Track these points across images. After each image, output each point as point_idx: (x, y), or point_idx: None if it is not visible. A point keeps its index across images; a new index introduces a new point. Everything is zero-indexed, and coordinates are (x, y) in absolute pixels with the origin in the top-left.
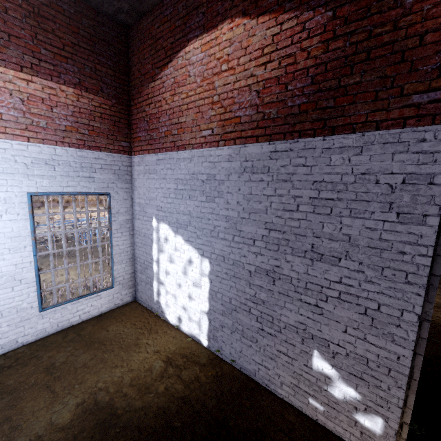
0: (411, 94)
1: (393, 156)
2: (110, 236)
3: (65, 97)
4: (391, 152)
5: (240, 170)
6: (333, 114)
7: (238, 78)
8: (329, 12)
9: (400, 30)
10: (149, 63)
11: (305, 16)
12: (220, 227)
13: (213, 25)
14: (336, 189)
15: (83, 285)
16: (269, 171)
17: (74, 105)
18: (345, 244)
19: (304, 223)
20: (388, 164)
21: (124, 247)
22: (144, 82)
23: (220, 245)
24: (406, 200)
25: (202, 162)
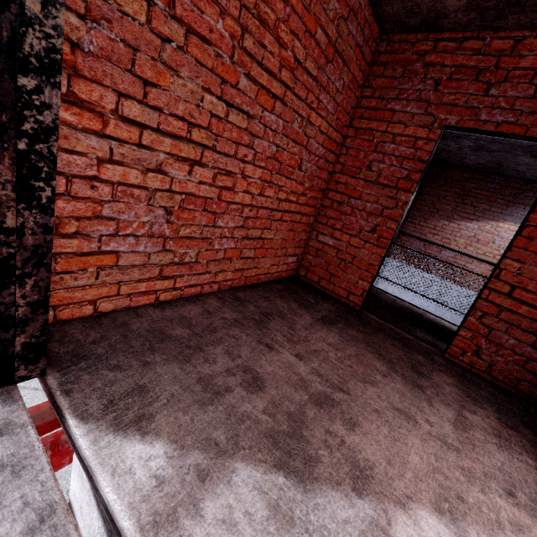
0: None
1: None
2: None
3: None
4: None
5: None
6: None
7: None
8: None
9: None
10: (448, 205)
11: None
12: None
13: None
14: None
15: None
16: None
17: None
18: None
19: None
20: None
21: None
22: (435, 214)
23: None
24: None
25: None
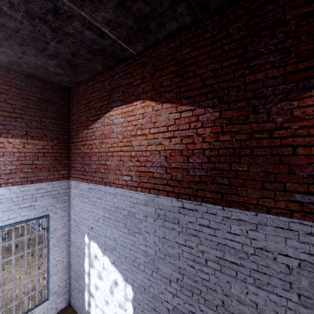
0: (292, 191)
1: (286, 240)
2: (47, 252)
3: (12, 147)
4: (283, 236)
5: (155, 215)
6: (228, 190)
7: (150, 143)
8: (216, 113)
9: (275, 139)
10: (84, 116)
11: (198, 111)
12: (141, 259)
13: (130, 101)
14: (238, 255)
15: (22, 290)
16: (179, 222)
17: (20, 151)
18: (253, 310)
19: (213, 278)
20: (282, 246)
21: (60, 258)
22: (80, 128)
23: (141, 276)
24: (305, 284)
25: (124, 200)
